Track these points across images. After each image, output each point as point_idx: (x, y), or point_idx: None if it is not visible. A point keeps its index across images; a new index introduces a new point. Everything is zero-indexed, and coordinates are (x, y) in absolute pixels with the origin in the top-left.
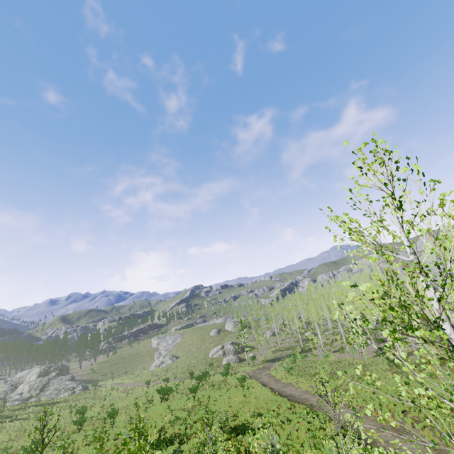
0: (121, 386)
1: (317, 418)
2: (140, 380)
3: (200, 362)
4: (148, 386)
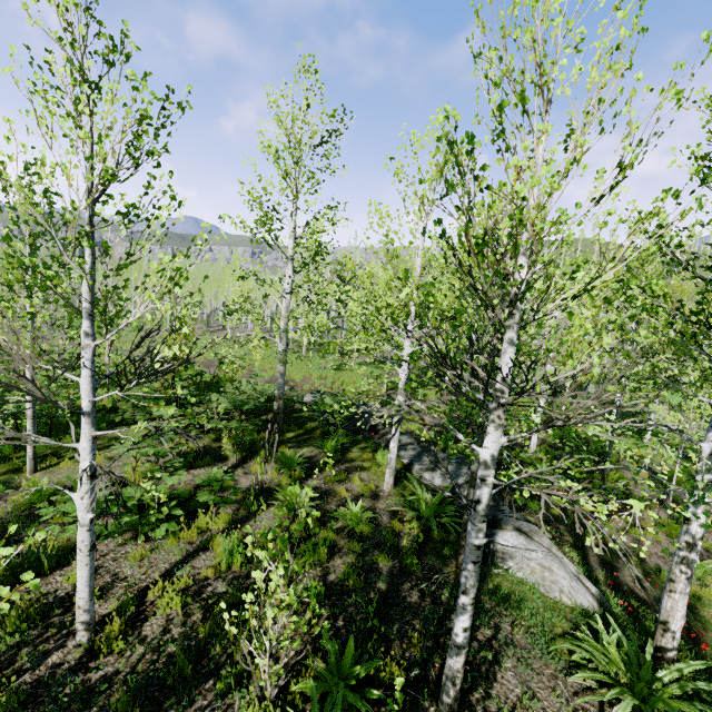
0: None
1: None
2: None
3: None
4: None
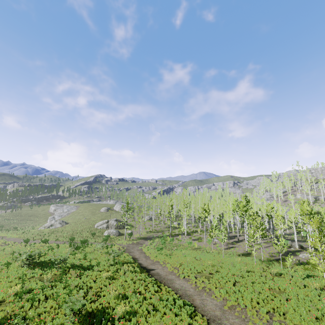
0: (2, 239)
1: (184, 310)
2: (24, 237)
3: (85, 230)
4: (26, 244)
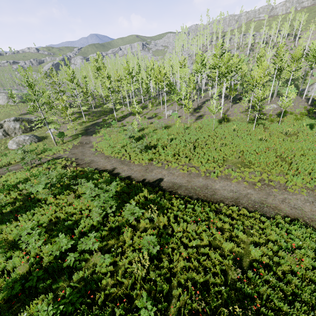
0: None
1: None
2: None
3: None
4: None
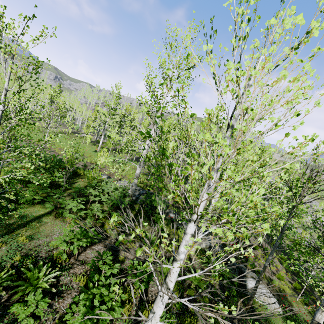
0: None
1: None
2: None
3: None
4: None
